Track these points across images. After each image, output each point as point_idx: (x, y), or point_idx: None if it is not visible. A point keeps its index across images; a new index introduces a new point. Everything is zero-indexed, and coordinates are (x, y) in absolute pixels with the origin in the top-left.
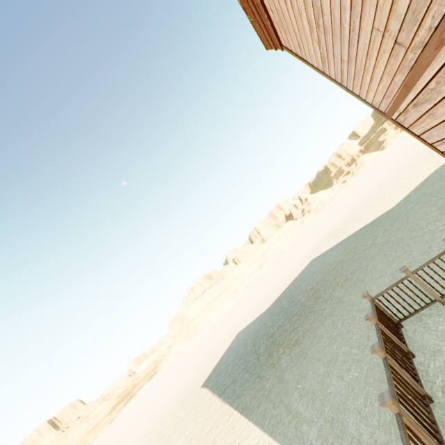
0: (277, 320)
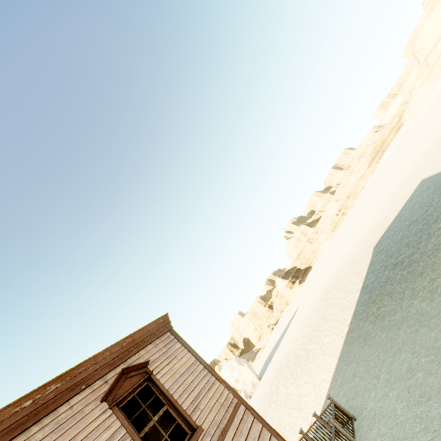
0: (412, 241)
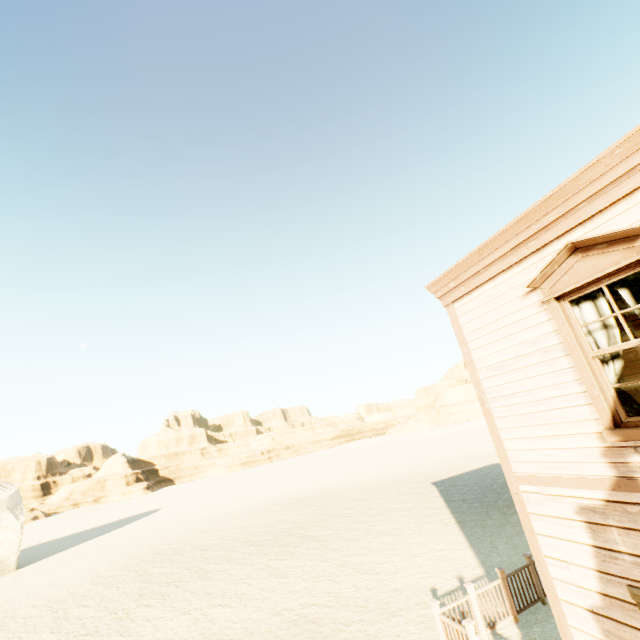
0: None
